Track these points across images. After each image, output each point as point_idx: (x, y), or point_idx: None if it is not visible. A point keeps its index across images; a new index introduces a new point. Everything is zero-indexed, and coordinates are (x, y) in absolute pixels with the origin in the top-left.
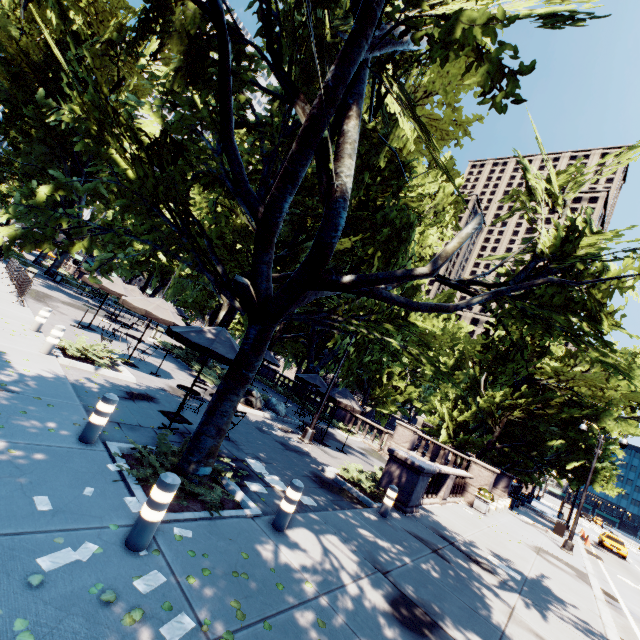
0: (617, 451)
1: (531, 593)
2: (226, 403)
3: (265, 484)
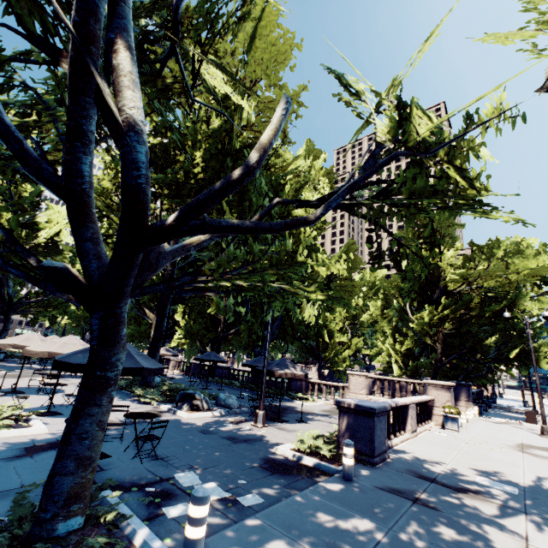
0: (543, 329)
1: (537, 506)
2: (84, 421)
3: None
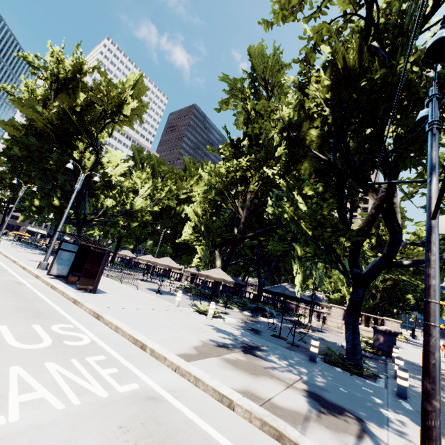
0: None
1: None
2: (357, 327)
3: None
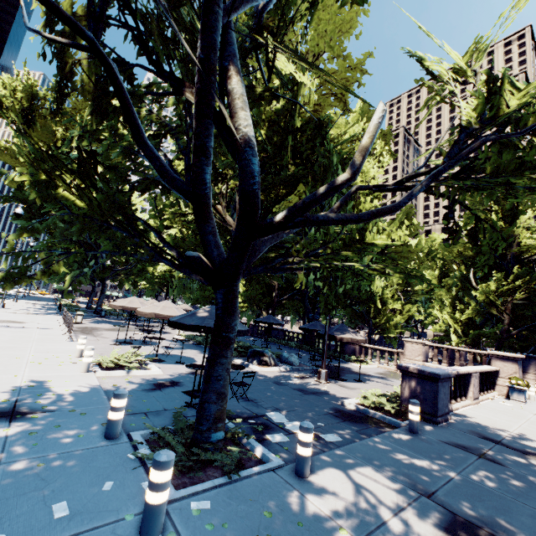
0: None
1: None
2: (217, 368)
3: (286, 432)
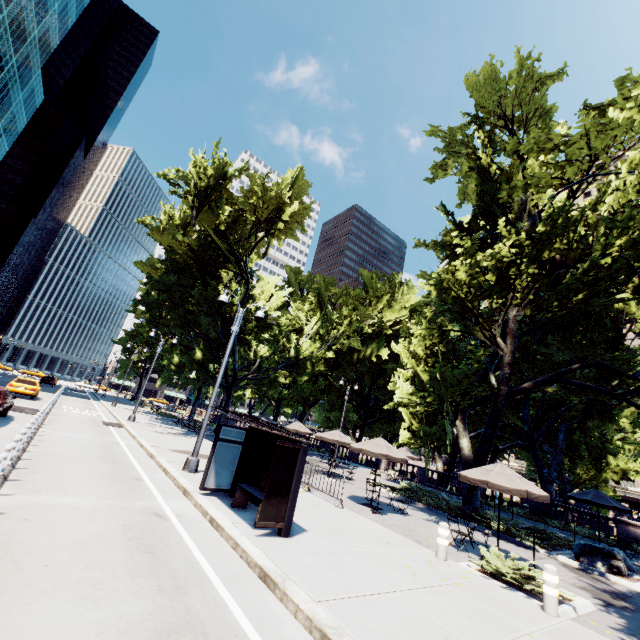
0: None
1: None
2: None
3: None
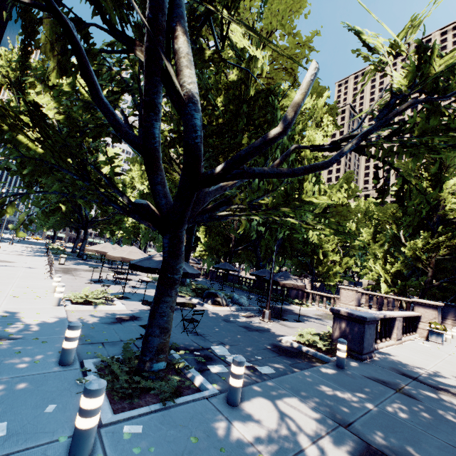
0: None
1: None
2: (162, 305)
3: (226, 364)
